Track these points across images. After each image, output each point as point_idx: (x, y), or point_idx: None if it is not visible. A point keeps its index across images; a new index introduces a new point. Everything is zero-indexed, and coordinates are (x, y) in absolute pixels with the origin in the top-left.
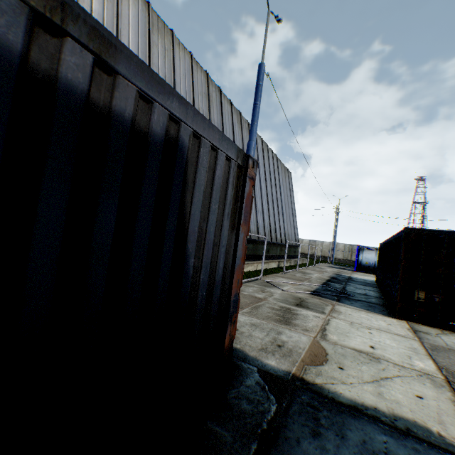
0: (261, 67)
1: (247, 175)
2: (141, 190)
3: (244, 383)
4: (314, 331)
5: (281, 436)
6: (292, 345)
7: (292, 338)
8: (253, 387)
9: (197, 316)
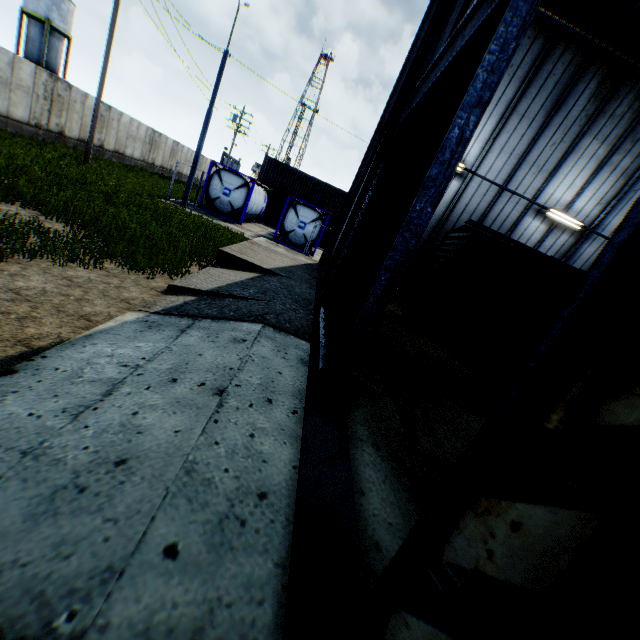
0: None
1: None
2: None
3: None
4: None
5: None
6: None
7: None
8: None
9: None
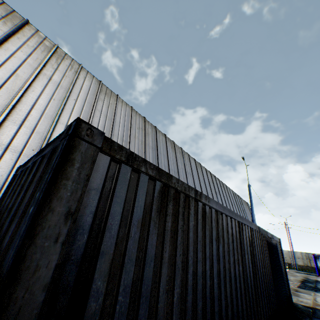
0: (249, 185)
1: (280, 243)
2: (276, 254)
3: (298, 305)
4: (310, 299)
5: (316, 312)
6: (305, 301)
7: (303, 300)
8: (301, 306)
9: (284, 280)
